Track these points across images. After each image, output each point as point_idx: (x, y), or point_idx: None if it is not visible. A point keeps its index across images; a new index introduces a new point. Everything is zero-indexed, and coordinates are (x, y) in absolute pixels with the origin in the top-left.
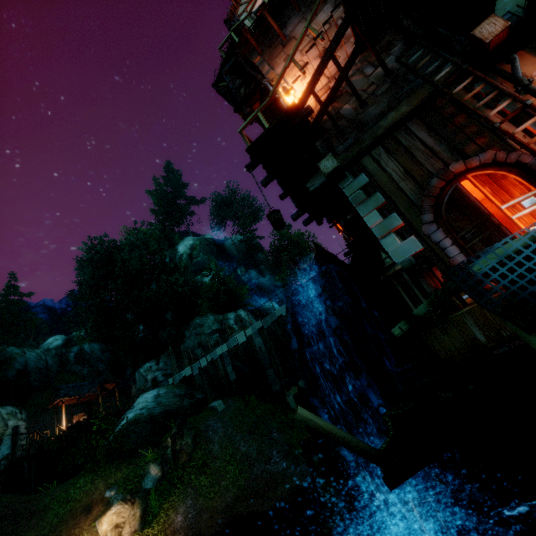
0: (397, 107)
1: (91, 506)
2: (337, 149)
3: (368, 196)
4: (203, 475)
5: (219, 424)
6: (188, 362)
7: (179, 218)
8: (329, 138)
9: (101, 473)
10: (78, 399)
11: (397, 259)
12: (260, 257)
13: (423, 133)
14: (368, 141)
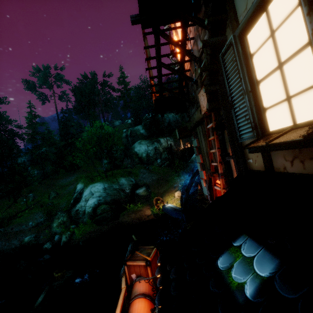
0: (197, 110)
1: (175, 187)
2: (191, 110)
3: (199, 152)
4: None
5: None
6: None
7: None
8: (190, 98)
9: (179, 177)
10: None
11: (203, 191)
12: None
13: (211, 134)
14: (192, 124)
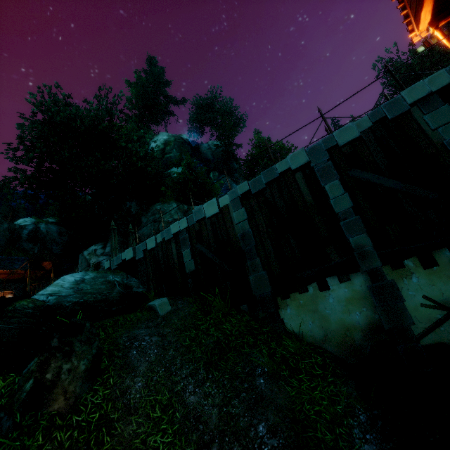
0: None
1: None
2: None
3: None
4: (93, 449)
5: (154, 338)
6: (132, 242)
7: (157, 116)
8: None
9: None
10: (8, 275)
11: None
12: (234, 166)
13: None
14: None
